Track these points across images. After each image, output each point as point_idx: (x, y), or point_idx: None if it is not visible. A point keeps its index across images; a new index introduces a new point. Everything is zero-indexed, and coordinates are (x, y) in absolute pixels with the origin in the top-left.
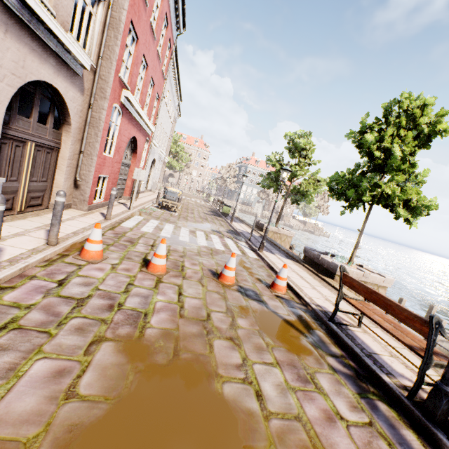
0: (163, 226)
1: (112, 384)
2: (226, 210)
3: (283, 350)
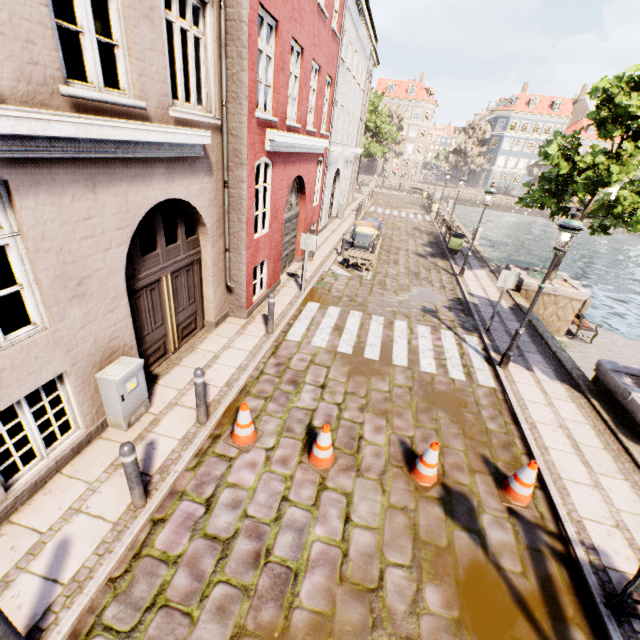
0: (345, 323)
1: None
2: (454, 244)
3: None
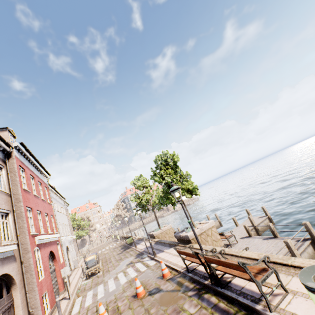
0: (97, 291)
1: None
2: (129, 240)
3: (171, 307)
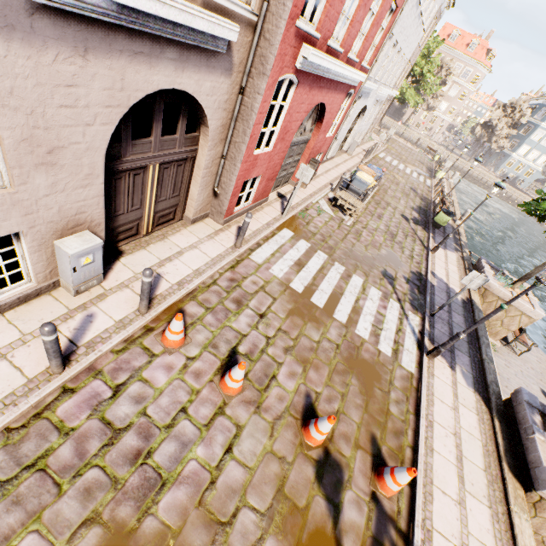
0: (307, 261)
1: None
2: (441, 219)
3: None
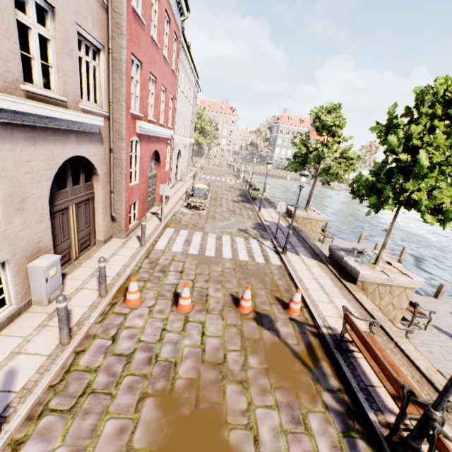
0: (192, 238)
1: (153, 437)
2: (254, 194)
3: (284, 389)
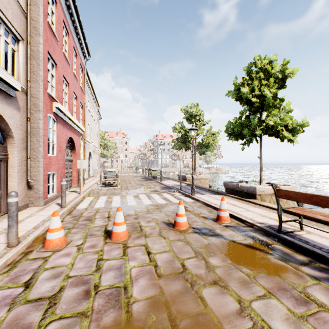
0: (112, 199)
1: None
2: (154, 174)
3: (263, 276)
